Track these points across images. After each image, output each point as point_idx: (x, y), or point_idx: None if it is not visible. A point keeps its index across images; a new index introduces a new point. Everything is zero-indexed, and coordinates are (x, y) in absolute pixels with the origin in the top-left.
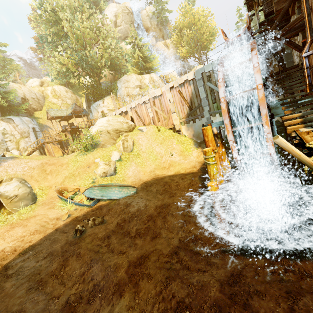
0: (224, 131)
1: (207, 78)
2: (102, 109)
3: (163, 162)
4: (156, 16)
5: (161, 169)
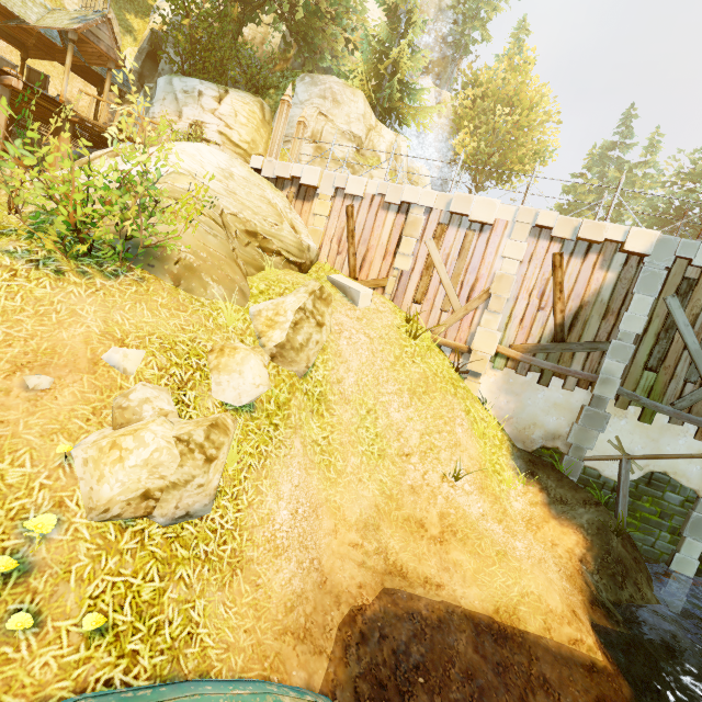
0: (628, 470)
1: (683, 283)
2: (202, 116)
3: (410, 484)
4: (452, 18)
5: (404, 526)
